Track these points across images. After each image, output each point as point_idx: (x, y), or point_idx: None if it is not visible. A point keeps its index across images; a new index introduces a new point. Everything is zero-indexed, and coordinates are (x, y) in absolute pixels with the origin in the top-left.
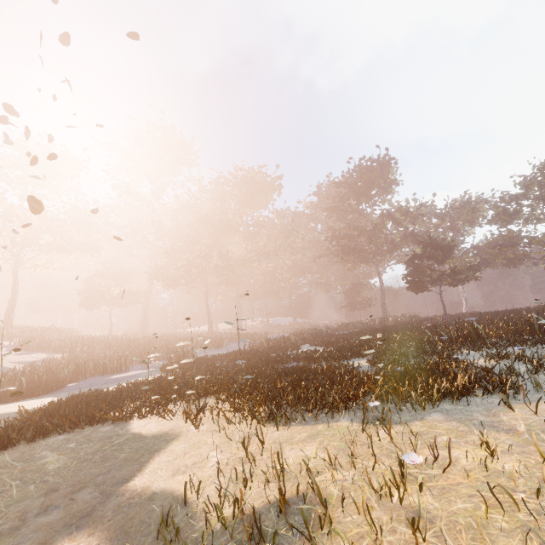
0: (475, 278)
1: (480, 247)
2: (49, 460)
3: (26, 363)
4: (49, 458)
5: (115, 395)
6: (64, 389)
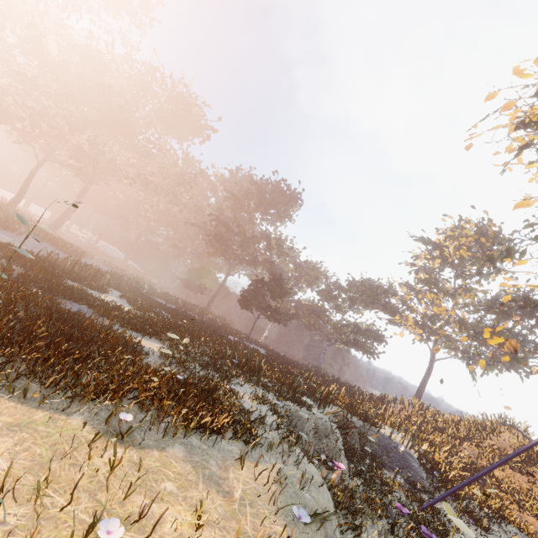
0: (285, 323)
1: (302, 304)
2: None
3: None
4: None
5: None
6: None
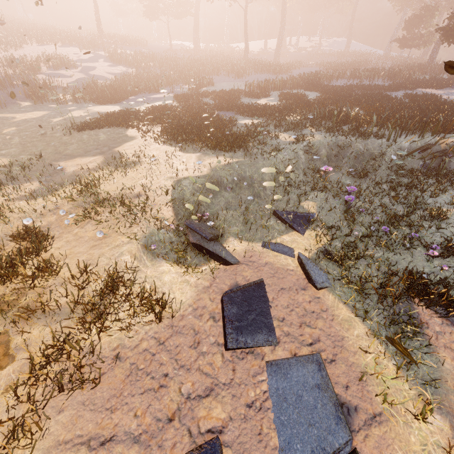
0: None
1: None
2: (101, 137)
3: (114, 74)
4: (102, 136)
5: (132, 114)
6: (126, 101)
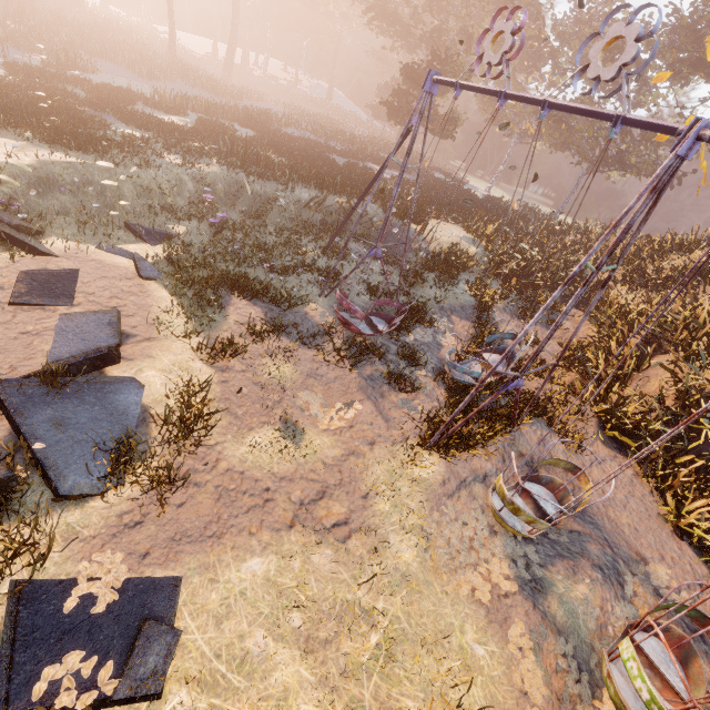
0: (448, 135)
1: None
2: None
3: None
4: None
5: None
6: None
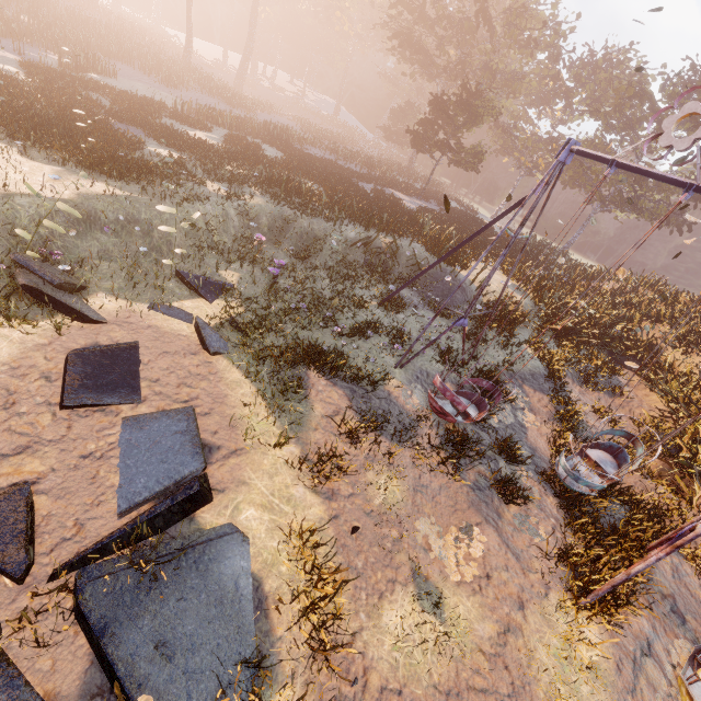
0: (473, 168)
1: None
2: None
3: None
4: None
5: None
6: None
